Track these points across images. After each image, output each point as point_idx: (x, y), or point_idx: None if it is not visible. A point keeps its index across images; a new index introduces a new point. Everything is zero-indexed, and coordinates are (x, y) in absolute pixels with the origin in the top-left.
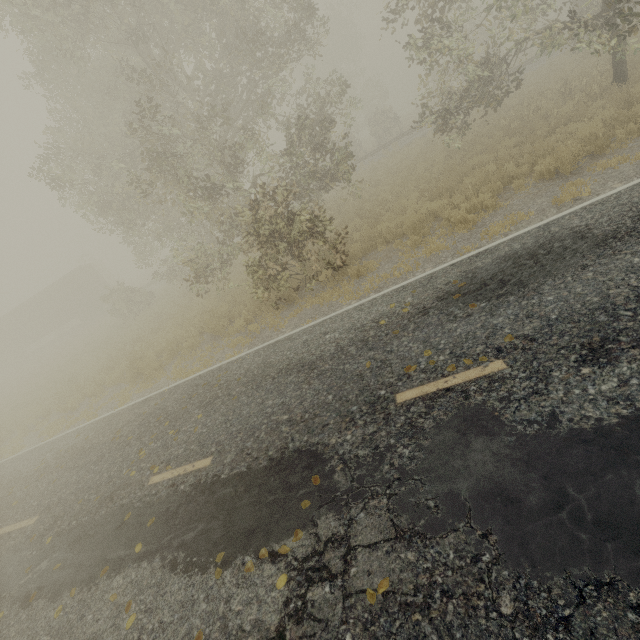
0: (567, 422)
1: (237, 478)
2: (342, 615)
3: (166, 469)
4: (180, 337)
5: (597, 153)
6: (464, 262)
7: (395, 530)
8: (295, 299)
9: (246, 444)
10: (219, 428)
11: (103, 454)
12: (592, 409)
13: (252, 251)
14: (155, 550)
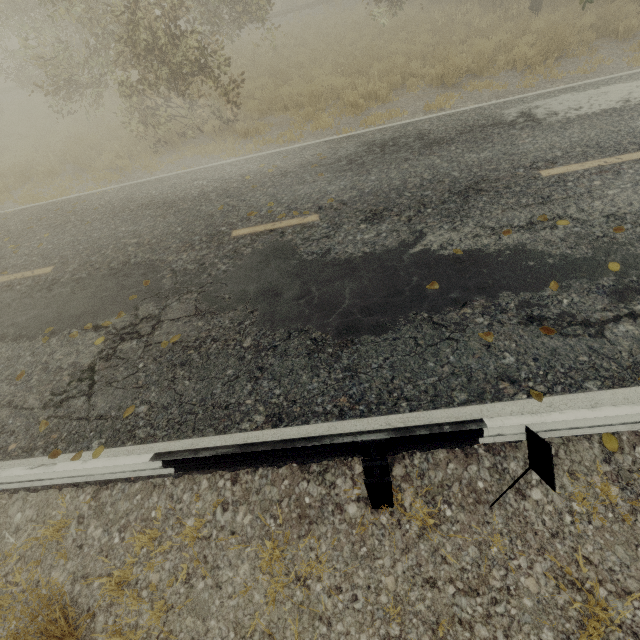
0: (334, 254)
1: (76, 281)
2: (141, 355)
3: (2, 274)
4: (34, 162)
5: (478, 73)
6: (335, 141)
7: (196, 311)
8: (178, 146)
9: (91, 258)
10: (66, 246)
11: None
12: (352, 248)
13: (125, 67)
14: None
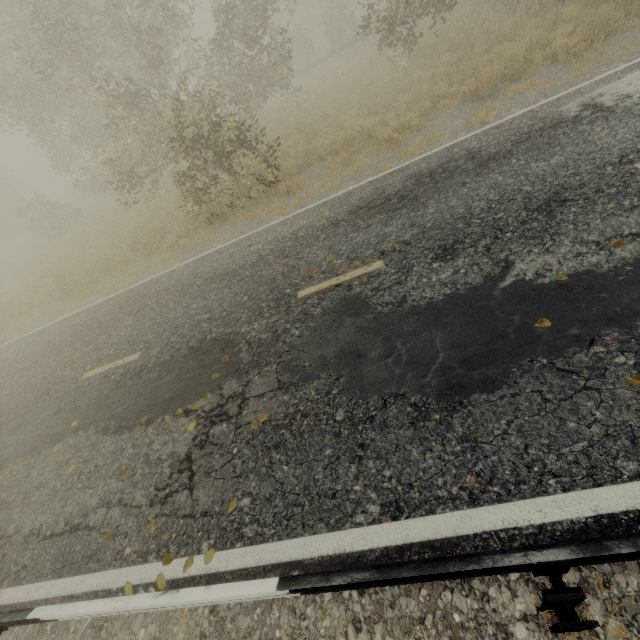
0: (411, 302)
1: (161, 365)
2: (233, 439)
3: (98, 366)
4: (111, 255)
5: (515, 77)
6: (379, 180)
7: (279, 384)
8: (228, 216)
9: (171, 340)
10: (147, 330)
11: (36, 361)
12: (430, 292)
13: (178, 160)
14: (90, 423)
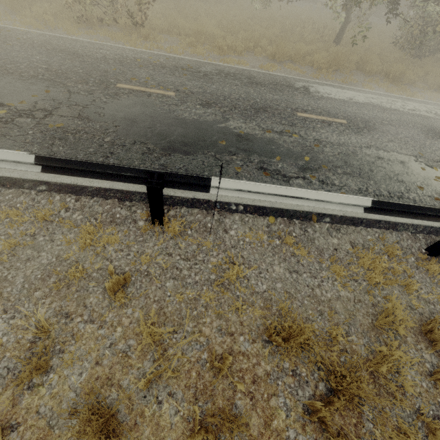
0: (176, 114)
1: None
2: (32, 127)
3: None
4: None
5: (294, 61)
6: (202, 62)
7: (79, 116)
8: (96, 26)
9: (7, 65)
10: None
11: None
12: (188, 114)
13: None
14: None
